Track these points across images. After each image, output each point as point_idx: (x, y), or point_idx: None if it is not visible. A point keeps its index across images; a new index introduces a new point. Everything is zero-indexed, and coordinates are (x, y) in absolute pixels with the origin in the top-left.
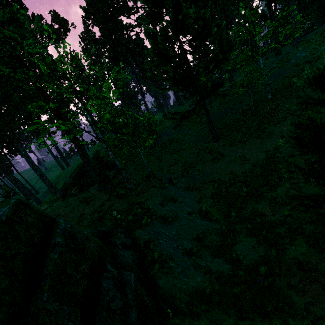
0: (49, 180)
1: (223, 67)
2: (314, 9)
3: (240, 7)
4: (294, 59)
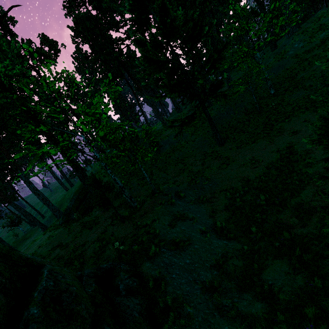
0: (52, 204)
1: (220, 66)
2: (304, 0)
3: (228, 8)
4: (292, 51)
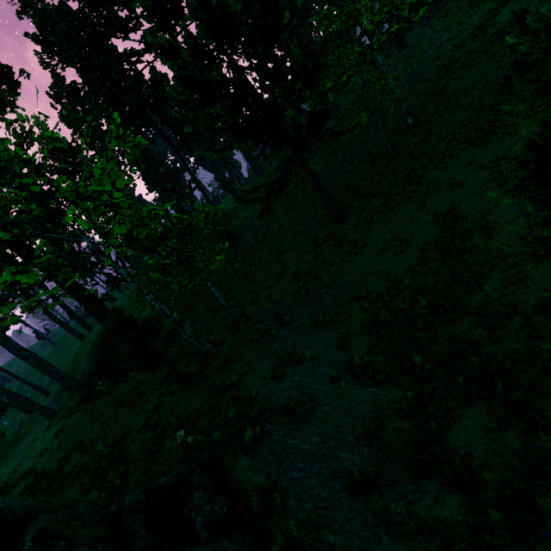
0: (57, 369)
1: (320, 83)
2: None
3: None
4: (432, 48)
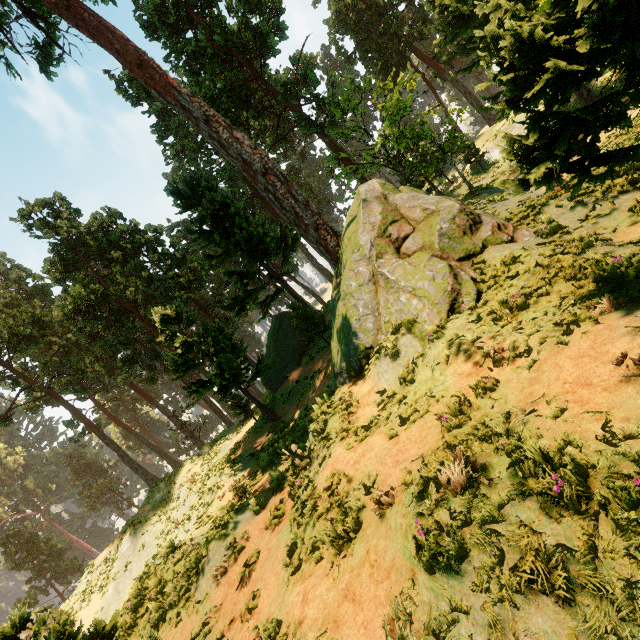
0: None
1: None
2: None
3: None
4: None
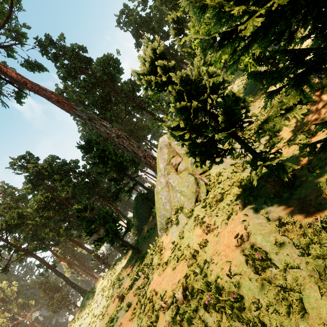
0: None
1: None
2: None
3: None
4: None
